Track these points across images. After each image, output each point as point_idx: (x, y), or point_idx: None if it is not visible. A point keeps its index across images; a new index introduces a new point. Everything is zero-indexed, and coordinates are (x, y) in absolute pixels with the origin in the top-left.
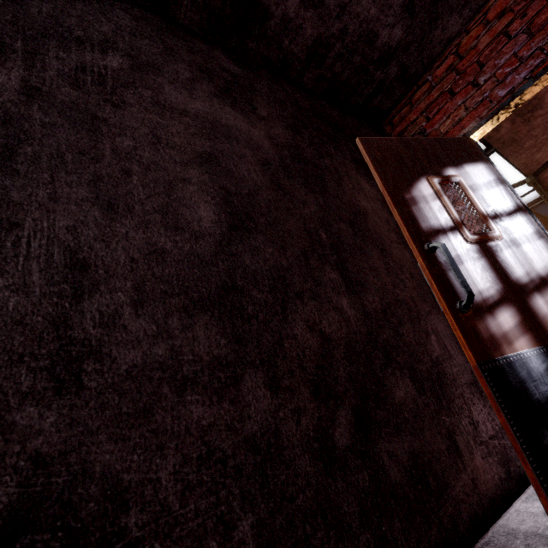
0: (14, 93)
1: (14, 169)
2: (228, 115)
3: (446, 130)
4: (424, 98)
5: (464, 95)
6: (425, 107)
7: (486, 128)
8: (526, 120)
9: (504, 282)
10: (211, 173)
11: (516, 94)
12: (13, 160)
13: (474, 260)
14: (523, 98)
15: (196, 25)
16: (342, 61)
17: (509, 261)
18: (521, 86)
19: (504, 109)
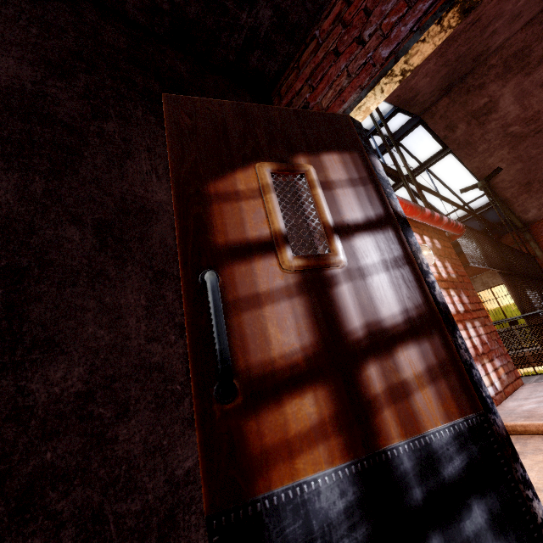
0: None
1: None
2: None
3: (328, 104)
4: (310, 61)
5: (348, 56)
6: (311, 72)
7: (369, 103)
8: (480, 123)
9: (323, 339)
10: None
11: (400, 54)
12: None
13: (284, 301)
14: (410, 61)
15: None
16: None
17: (343, 303)
18: (407, 42)
19: (387, 75)
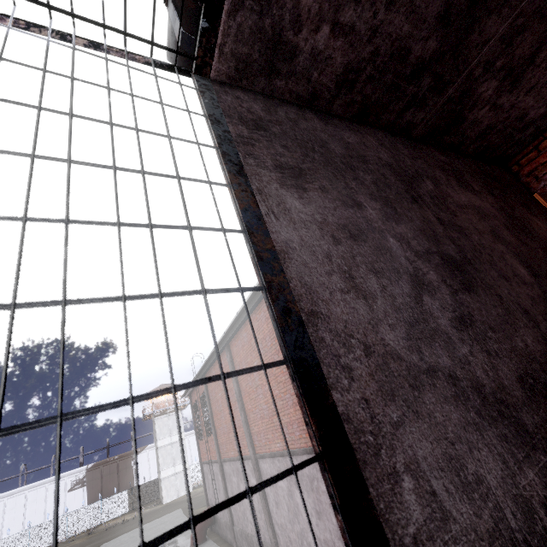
0: (439, 225)
1: (476, 268)
2: (472, 198)
3: None
4: None
5: None
6: None
7: None
8: None
9: None
10: (503, 244)
11: None
12: (472, 263)
13: None
14: None
15: (419, 135)
16: (498, 133)
17: None
18: None
19: None
